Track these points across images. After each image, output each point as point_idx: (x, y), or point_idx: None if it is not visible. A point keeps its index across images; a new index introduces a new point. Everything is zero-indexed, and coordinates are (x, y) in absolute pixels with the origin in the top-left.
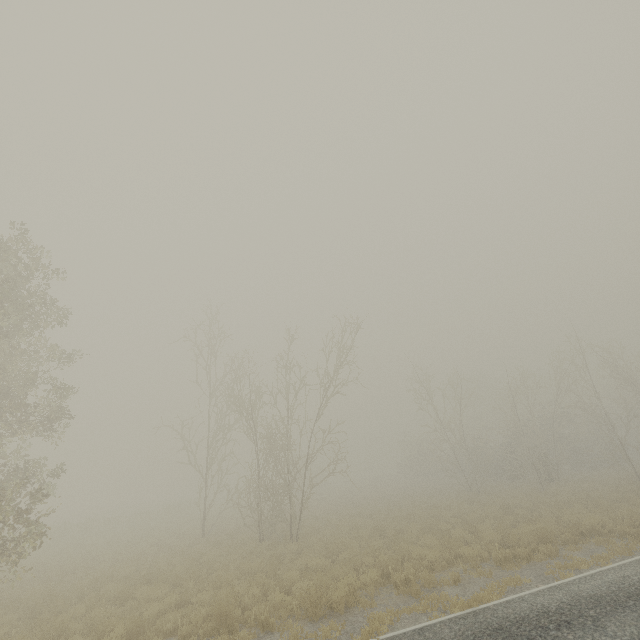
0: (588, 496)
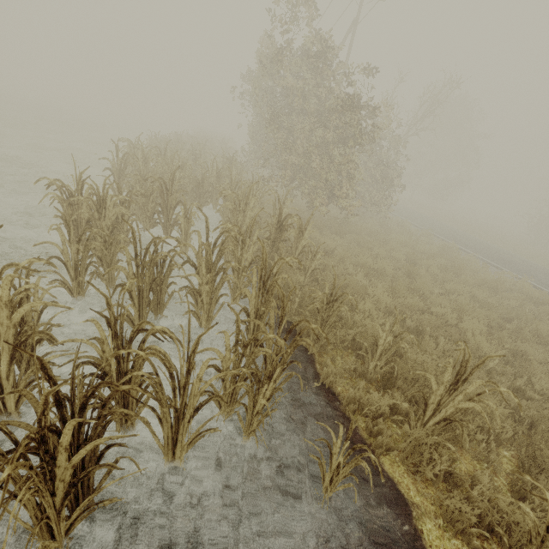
0: None
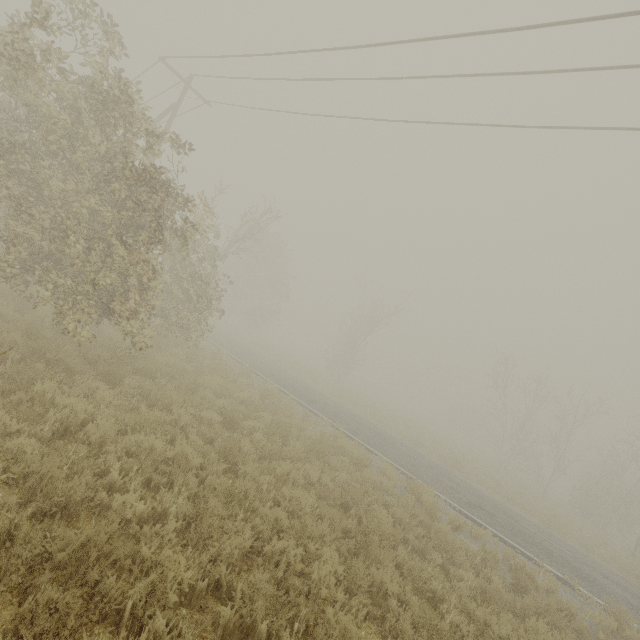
0: (487, 472)
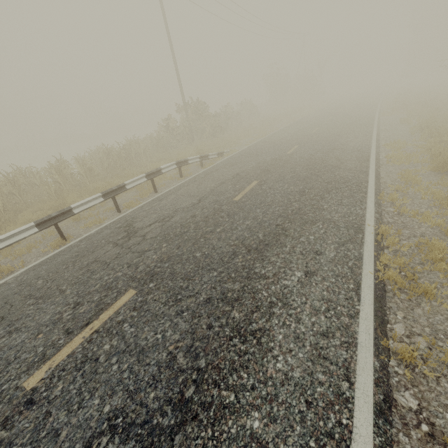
0: None
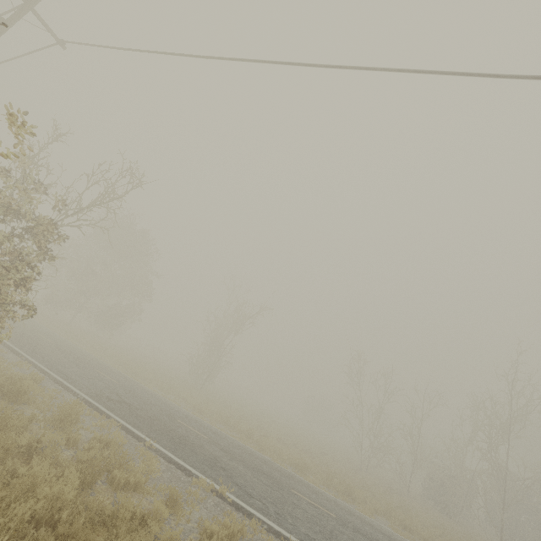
0: (366, 485)
